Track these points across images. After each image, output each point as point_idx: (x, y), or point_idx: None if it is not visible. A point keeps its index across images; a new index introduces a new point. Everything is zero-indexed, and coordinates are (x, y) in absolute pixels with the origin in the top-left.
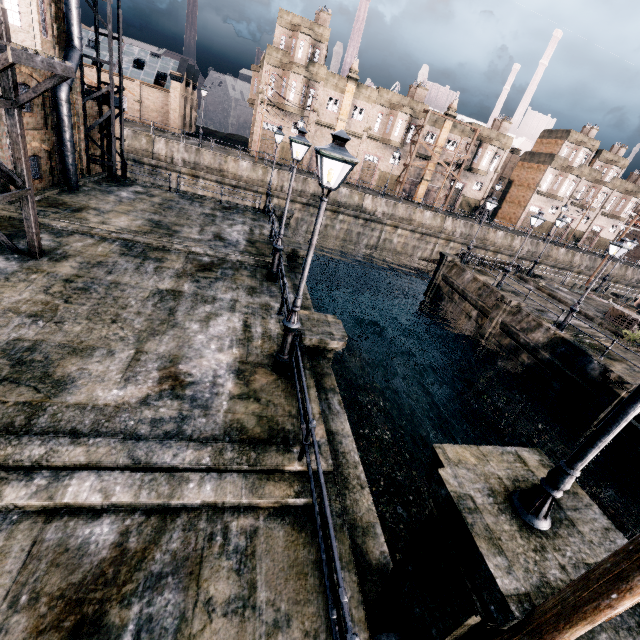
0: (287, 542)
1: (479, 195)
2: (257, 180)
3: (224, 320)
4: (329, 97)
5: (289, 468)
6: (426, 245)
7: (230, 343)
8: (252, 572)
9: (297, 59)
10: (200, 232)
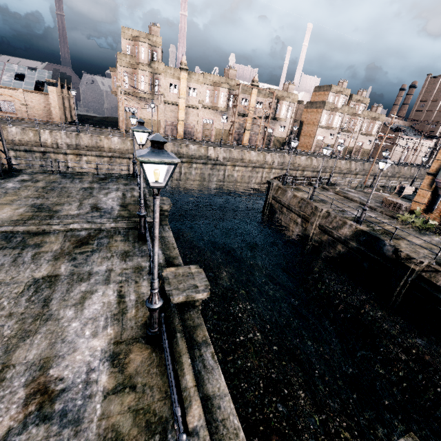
0: None
1: (284, 134)
2: (127, 150)
3: (99, 296)
4: (170, 83)
5: None
6: (257, 174)
7: (105, 322)
8: None
9: (141, 60)
10: (79, 207)
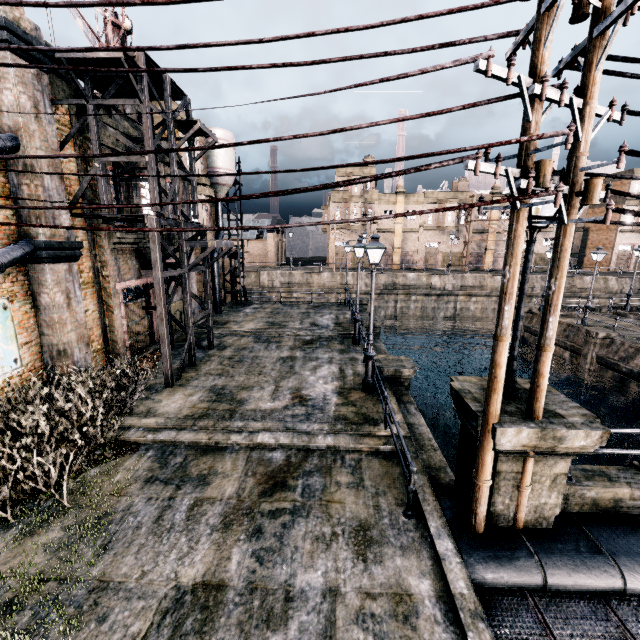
0: (381, 465)
1: None
2: (337, 284)
3: (325, 368)
4: (385, 210)
5: (378, 433)
6: None
7: (331, 379)
8: (360, 474)
9: (354, 193)
10: (301, 323)
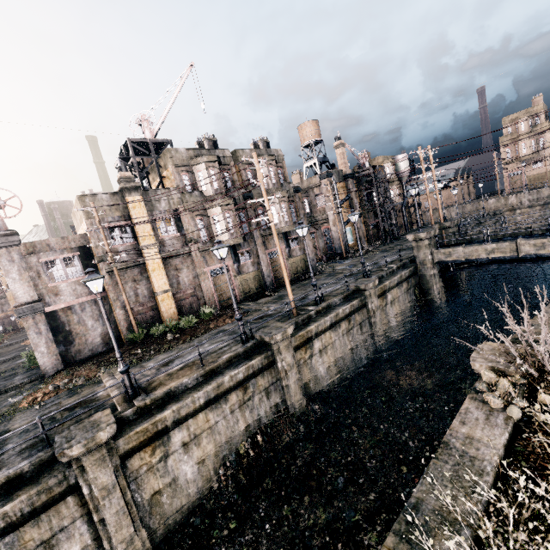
0: None
1: None
2: (501, 206)
3: None
4: None
5: None
6: None
7: None
8: None
9: (521, 132)
10: None
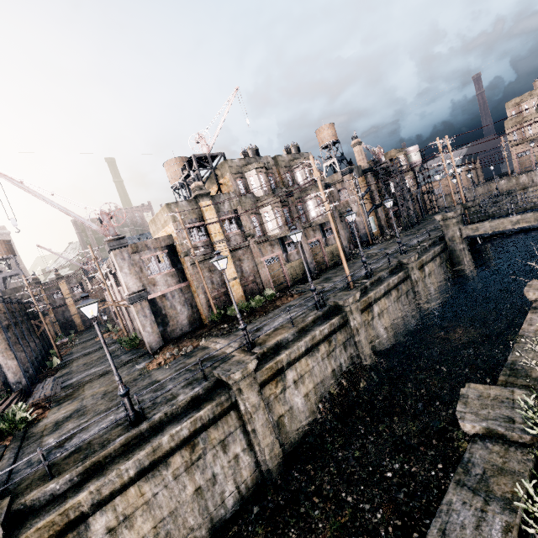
0: None
1: None
2: (513, 185)
3: None
4: None
5: None
6: None
7: None
8: None
9: (525, 114)
10: None
